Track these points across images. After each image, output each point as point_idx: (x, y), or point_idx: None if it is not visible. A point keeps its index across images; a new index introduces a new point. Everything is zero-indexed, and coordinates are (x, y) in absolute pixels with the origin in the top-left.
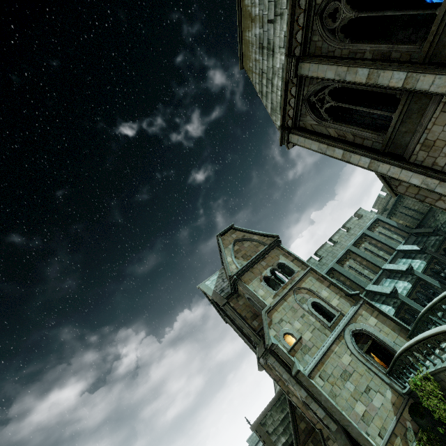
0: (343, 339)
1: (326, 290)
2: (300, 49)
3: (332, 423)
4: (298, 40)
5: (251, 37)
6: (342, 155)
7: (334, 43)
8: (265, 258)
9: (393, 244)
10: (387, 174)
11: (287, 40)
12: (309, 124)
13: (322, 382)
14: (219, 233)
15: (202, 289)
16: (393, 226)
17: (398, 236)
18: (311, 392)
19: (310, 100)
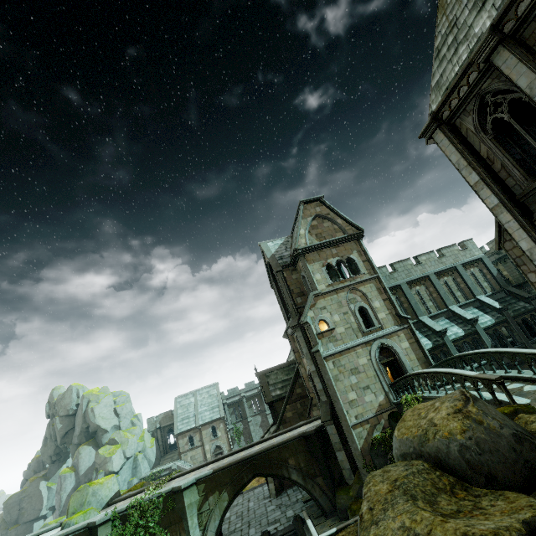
0: (369, 346)
1: (380, 302)
2: (512, 26)
3: (324, 396)
4: (519, 11)
5: None
6: (476, 182)
7: None
8: (338, 246)
9: (476, 291)
10: (504, 225)
11: (506, 3)
12: (465, 127)
13: (333, 366)
14: (303, 200)
15: (262, 248)
16: (491, 274)
17: (489, 286)
18: (319, 370)
19: (485, 98)
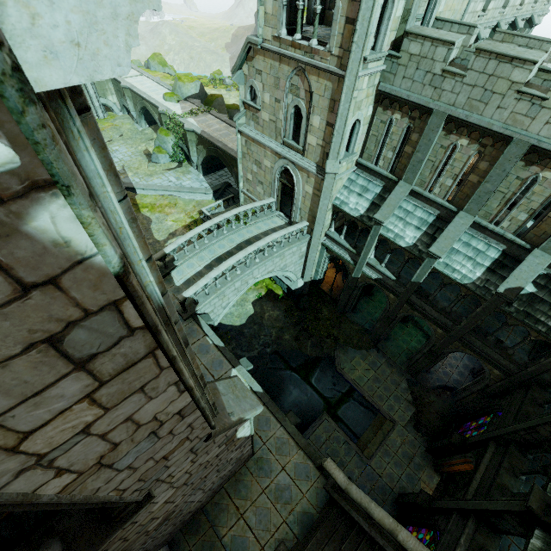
0: (278, 158)
1: (321, 122)
2: None
3: None
4: None
5: None
6: None
7: None
8: None
9: None
10: None
11: None
12: None
13: (244, 144)
14: None
15: None
16: None
17: None
18: None
19: None
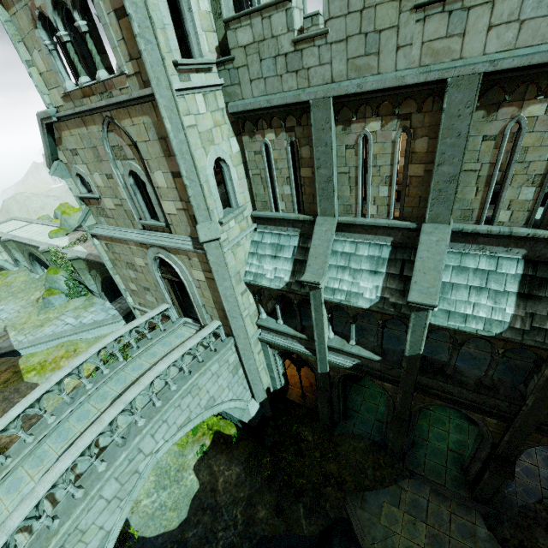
0: (145, 249)
1: (166, 177)
2: None
3: None
4: None
5: None
6: None
7: None
8: None
9: None
10: None
11: None
12: None
13: (107, 249)
14: None
15: None
16: None
17: None
18: None
19: None
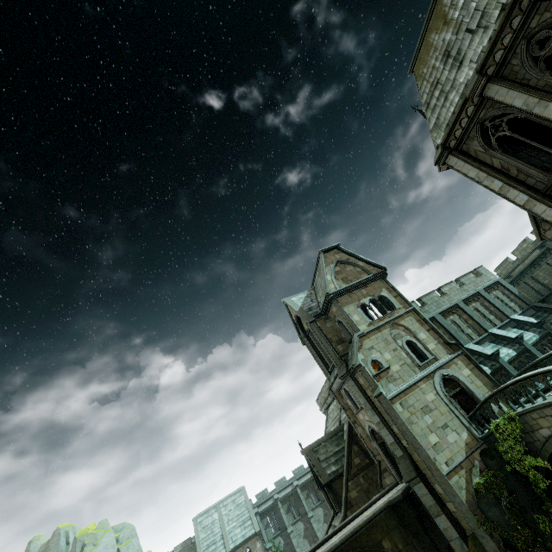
0: (431, 380)
1: (425, 333)
2: (494, 69)
3: (398, 449)
4: (496, 59)
5: (437, 41)
6: (500, 187)
7: (533, 72)
8: (366, 286)
9: (507, 312)
10: (540, 215)
11: (484, 56)
12: (473, 149)
13: (401, 409)
14: (322, 249)
15: (287, 303)
16: (513, 294)
17: (516, 305)
18: (384, 420)
19: (484, 124)
